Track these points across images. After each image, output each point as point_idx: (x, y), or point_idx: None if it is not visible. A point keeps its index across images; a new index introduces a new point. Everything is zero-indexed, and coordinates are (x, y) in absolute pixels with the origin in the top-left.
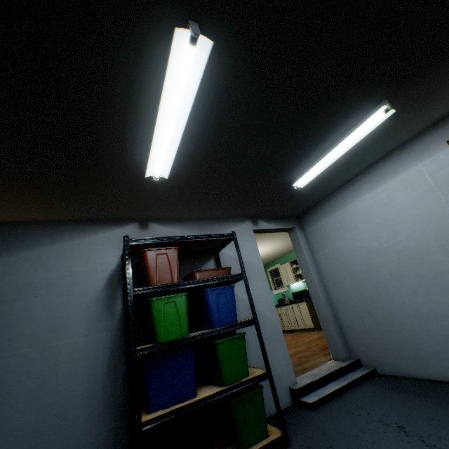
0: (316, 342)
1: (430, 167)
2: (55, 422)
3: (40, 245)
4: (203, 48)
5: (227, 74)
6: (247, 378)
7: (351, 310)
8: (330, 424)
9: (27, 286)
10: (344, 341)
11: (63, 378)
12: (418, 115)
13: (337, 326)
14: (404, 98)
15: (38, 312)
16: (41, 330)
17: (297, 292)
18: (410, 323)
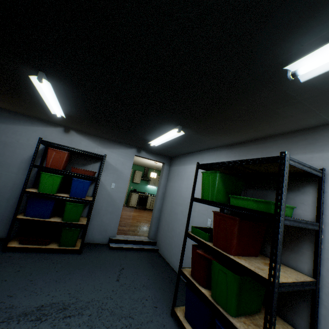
0: None
1: None
2: None
3: (7, 123)
4: (49, 83)
5: (73, 91)
6: (75, 222)
7: (164, 219)
8: (105, 256)
9: None
10: (157, 231)
11: (0, 187)
12: (211, 138)
13: (157, 223)
14: (193, 128)
15: None
16: None
17: None
18: (175, 237)
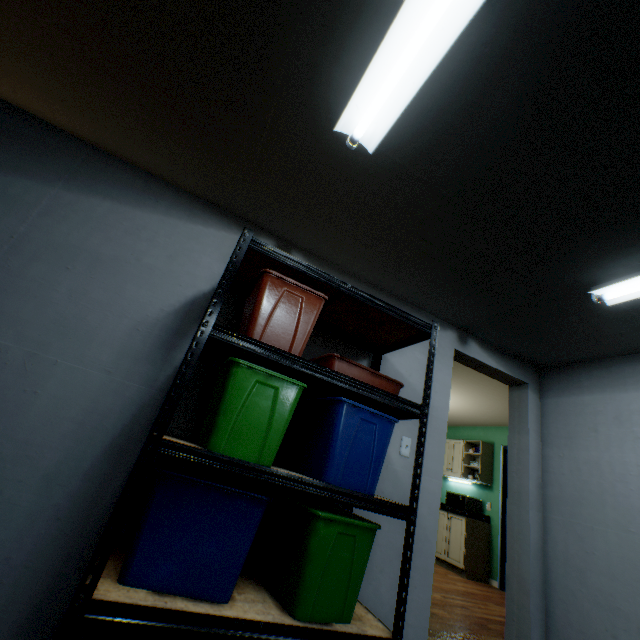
0: (465, 601)
1: None
2: None
3: (117, 199)
4: None
5: None
6: (345, 628)
7: (594, 598)
8: None
9: (64, 247)
10: None
11: (33, 421)
12: None
13: (541, 608)
14: None
15: (58, 295)
16: (46, 325)
17: (457, 494)
18: None
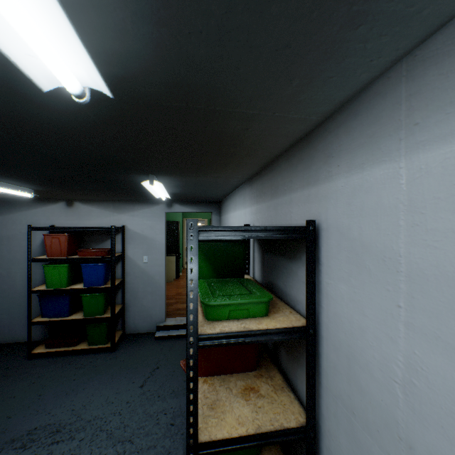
0: None
1: (244, 217)
2: (16, 305)
3: (3, 214)
4: None
5: None
6: (98, 316)
7: None
8: (143, 351)
9: None
10: None
11: (19, 287)
12: (213, 177)
13: None
14: (170, 173)
15: (5, 253)
16: (7, 263)
17: None
18: None
